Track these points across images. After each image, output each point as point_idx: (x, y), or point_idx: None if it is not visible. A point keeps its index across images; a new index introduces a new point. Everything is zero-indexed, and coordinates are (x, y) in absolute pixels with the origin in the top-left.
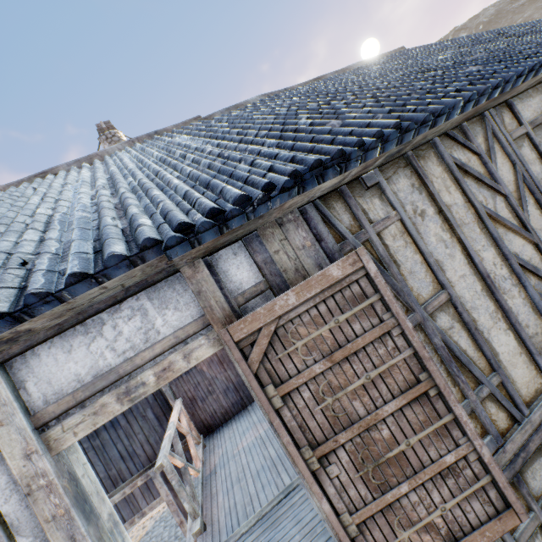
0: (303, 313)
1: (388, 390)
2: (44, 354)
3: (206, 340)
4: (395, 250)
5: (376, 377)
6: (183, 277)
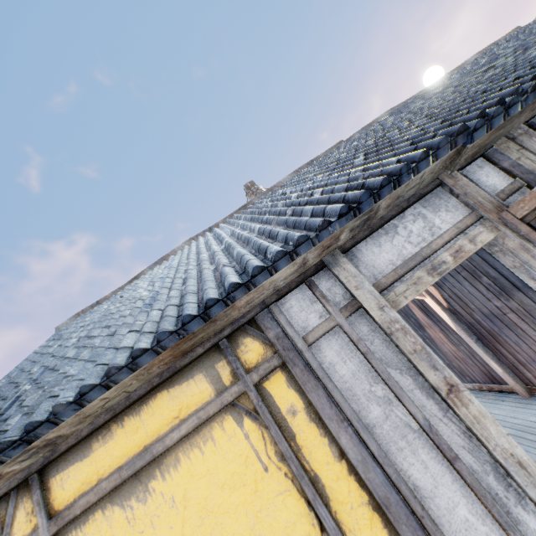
0: None
1: None
2: (363, 249)
3: (483, 228)
4: None
5: None
6: (443, 189)
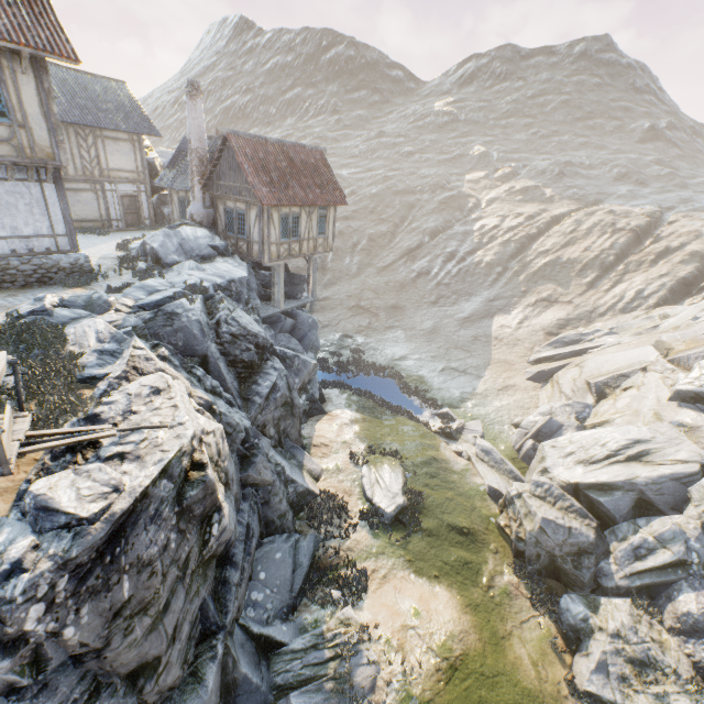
0: None
1: None
2: None
3: None
4: None
5: None
6: None
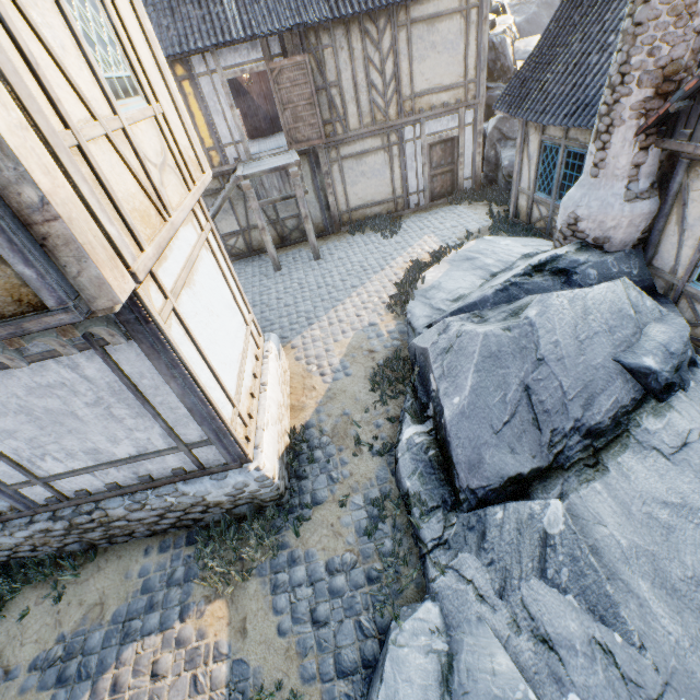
0: (288, 68)
1: (303, 99)
2: (225, 52)
3: (263, 65)
4: (327, 59)
5: (301, 94)
6: (259, 42)
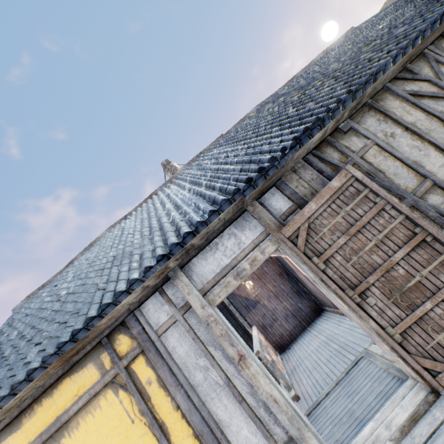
0: (322, 212)
1: (394, 244)
2: (196, 262)
3: (270, 242)
4: (377, 164)
5: (382, 238)
6: (248, 213)
